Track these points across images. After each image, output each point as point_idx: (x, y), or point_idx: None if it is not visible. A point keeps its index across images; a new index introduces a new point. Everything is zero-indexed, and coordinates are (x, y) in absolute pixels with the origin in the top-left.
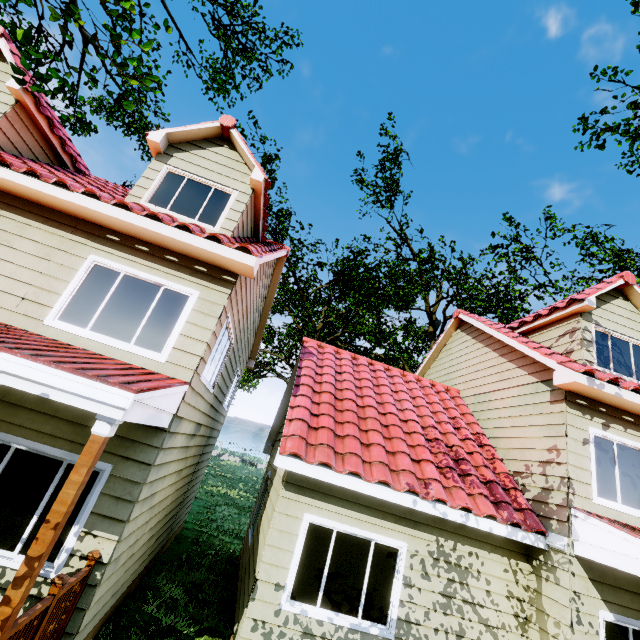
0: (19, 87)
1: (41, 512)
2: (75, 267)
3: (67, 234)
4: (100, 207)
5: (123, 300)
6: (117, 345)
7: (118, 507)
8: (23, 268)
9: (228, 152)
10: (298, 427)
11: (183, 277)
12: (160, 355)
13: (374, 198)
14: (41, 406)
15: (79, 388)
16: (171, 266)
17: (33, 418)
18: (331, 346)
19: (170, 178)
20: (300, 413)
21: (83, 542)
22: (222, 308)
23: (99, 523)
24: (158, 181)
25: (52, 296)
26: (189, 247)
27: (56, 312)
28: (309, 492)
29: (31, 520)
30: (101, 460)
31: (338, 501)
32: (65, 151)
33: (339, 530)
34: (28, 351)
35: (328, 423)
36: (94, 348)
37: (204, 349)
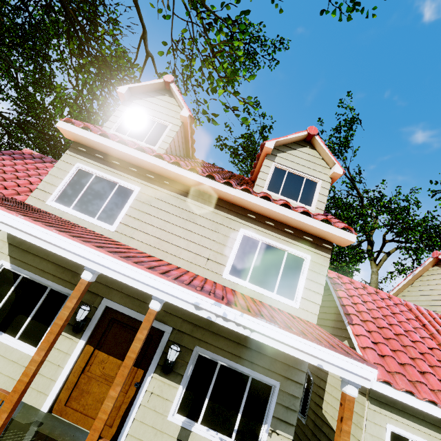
0: (187, 115)
1: (241, 411)
2: (233, 237)
3: (225, 214)
4: (252, 199)
5: (263, 260)
6: (267, 294)
7: (288, 414)
8: (204, 237)
9: (310, 151)
10: (374, 355)
11: (298, 245)
12: (293, 302)
13: (333, 152)
14: (230, 335)
15: (342, 363)
16: (289, 236)
17: (227, 344)
18: (346, 277)
19: (276, 171)
20: (367, 342)
21: (271, 437)
22: (327, 268)
23: (278, 424)
24: (271, 174)
25: (223, 257)
26: (307, 226)
27: (227, 269)
28: (387, 407)
29: (237, 417)
30: (272, 378)
31: (409, 416)
32: (192, 147)
33: (413, 440)
34: (292, 328)
35: (389, 352)
36: (254, 295)
37: (320, 299)
